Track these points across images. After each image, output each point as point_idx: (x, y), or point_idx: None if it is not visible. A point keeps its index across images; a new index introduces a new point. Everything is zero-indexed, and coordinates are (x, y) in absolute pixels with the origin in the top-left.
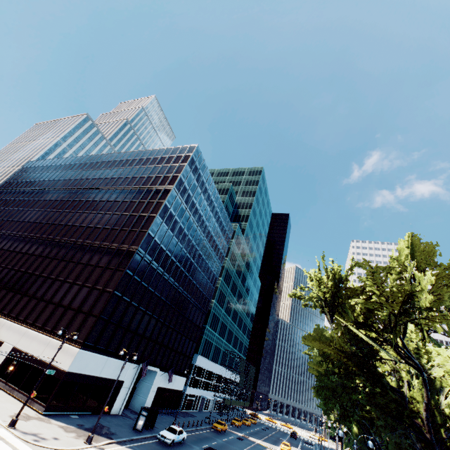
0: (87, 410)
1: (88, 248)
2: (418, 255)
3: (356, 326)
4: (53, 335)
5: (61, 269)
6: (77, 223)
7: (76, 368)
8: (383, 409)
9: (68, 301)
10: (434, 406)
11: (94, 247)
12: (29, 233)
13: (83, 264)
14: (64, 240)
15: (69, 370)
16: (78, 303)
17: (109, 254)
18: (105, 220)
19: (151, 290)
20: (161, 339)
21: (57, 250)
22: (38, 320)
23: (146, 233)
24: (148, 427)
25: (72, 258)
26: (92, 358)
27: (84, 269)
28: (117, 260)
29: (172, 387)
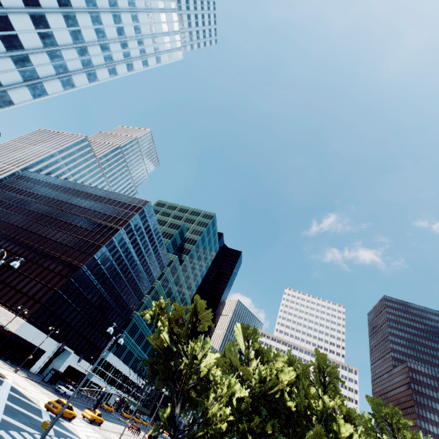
0: (16, 361)
1: (51, 257)
2: (199, 305)
3: (170, 333)
4: (11, 309)
5: (28, 267)
6: (49, 236)
7: (20, 332)
8: (164, 372)
9: (26, 290)
10: (186, 374)
11: (55, 257)
12: (11, 233)
13: (44, 267)
14: (35, 247)
15: (15, 332)
16: (33, 292)
17: (63, 264)
18: (69, 239)
19: (84, 294)
20: (82, 330)
21: (28, 253)
22: (2, 298)
23: (92, 257)
24: (52, 383)
25: (37, 261)
26: (31, 329)
27: (43, 271)
28: (67, 270)
29: (80, 369)
